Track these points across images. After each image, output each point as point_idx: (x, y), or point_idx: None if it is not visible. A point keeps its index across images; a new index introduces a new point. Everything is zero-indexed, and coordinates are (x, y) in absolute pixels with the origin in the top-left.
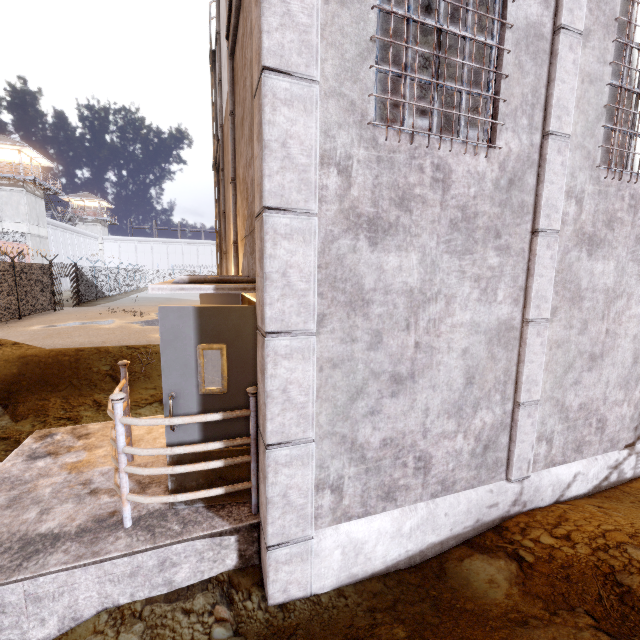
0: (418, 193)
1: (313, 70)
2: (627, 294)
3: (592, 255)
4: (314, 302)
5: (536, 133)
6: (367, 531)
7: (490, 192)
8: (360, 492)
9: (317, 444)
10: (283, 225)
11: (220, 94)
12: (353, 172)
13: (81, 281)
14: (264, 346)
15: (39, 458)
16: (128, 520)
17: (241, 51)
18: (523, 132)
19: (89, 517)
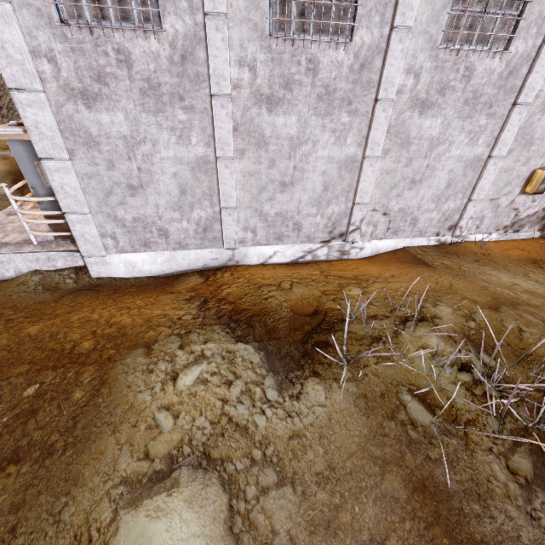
0: (109, 71)
1: None
2: (312, 141)
3: (272, 111)
4: (60, 143)
5: (198, 13)
6: (136, 259)
7: (167, 67)
8: (128, 241)
9: (95, 216)
10: (24, 99)
11: None
12: (58, 60)
13: None
14: (43, 165)
15: (12, 215)
16: (34, 241)
17: None
18: (185, 14)
19: (22, 239)
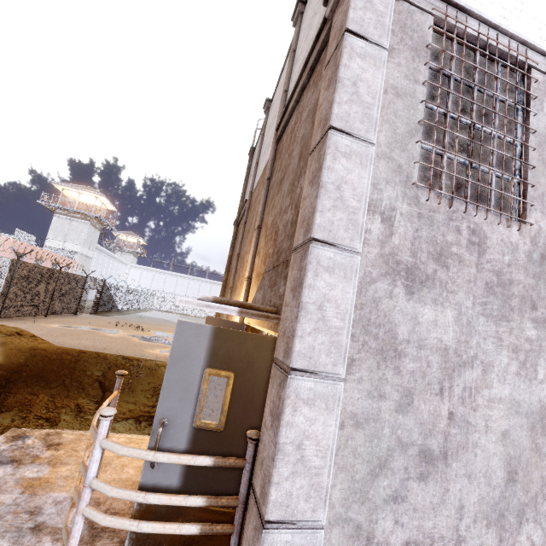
0: (455, 251)
1: (371, 135)
2: None
3: None
4: (346, 343)
5: None
6: None
7: (523, 263)
8: None
9: (324, 532)
10: (327, 258)
11: (255, 171)
12: (395, 222)
13: (104, 294)
14: (285, 384)
15: (0, 464)
16: None
17: (290, 135)
18: None
19: None
